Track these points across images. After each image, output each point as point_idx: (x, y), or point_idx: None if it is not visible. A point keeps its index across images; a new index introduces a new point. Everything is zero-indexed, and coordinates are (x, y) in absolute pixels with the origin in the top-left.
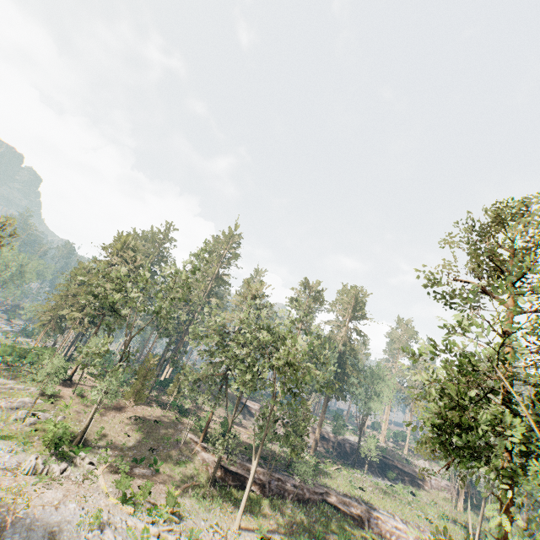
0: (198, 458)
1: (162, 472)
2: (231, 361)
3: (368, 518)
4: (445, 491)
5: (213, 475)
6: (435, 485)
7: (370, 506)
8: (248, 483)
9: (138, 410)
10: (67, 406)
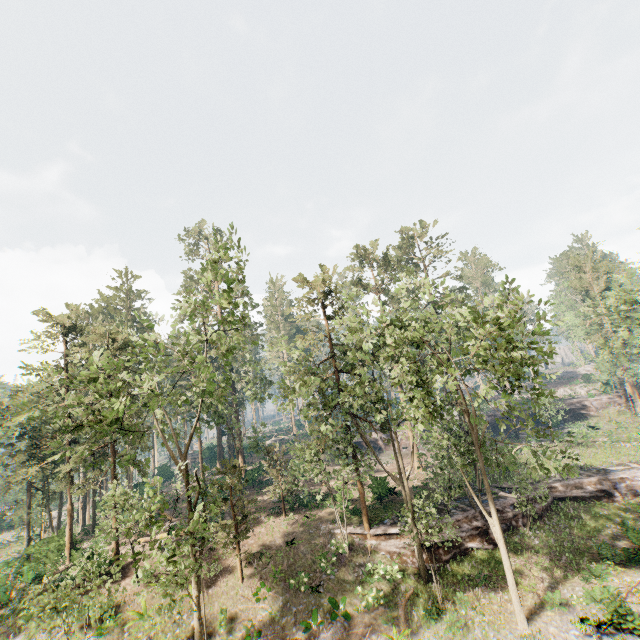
0: (381, 554)
1: (354, 613)
2: (364, 400)
3: (612, 487)
4: (610, 406)
5: (423, 566)
6: (598, 405)
7: (598, 471)
8: (502, 554)
9: (250, 542)
10: (141, 614)
